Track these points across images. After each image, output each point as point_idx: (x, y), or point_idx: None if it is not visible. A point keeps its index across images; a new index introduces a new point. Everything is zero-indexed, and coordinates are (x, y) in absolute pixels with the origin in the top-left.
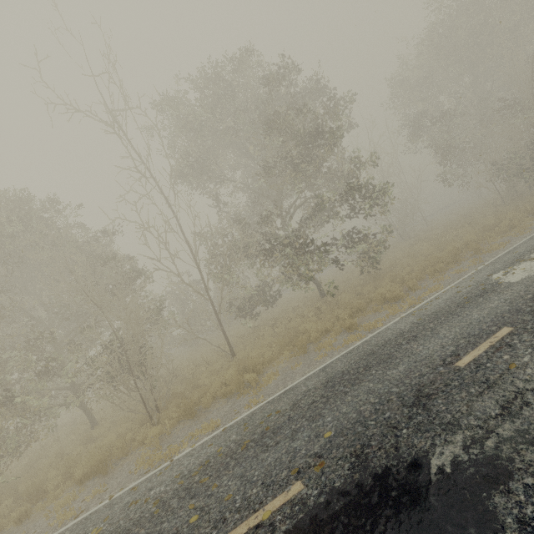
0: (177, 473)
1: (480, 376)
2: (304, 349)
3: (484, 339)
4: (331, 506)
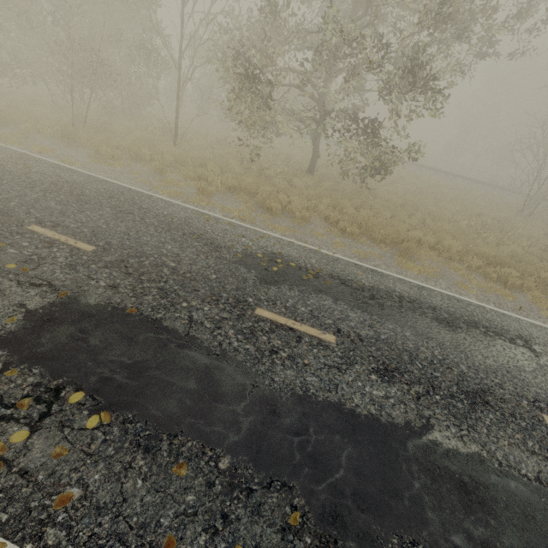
0: None
1: None
2: (163, 171)
3: (78, 238)
4: None
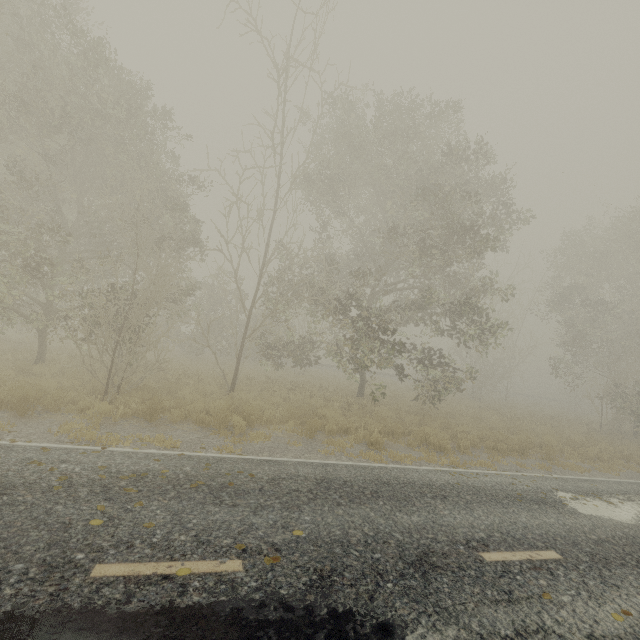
0: (103, 464)
1: (503, 583)
2: (312, 432)
3: (524, 548)
4: (264, 611)
